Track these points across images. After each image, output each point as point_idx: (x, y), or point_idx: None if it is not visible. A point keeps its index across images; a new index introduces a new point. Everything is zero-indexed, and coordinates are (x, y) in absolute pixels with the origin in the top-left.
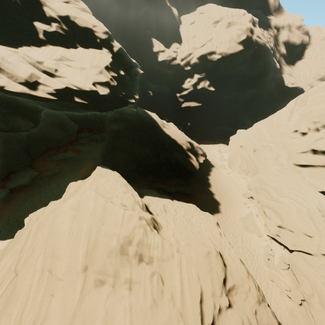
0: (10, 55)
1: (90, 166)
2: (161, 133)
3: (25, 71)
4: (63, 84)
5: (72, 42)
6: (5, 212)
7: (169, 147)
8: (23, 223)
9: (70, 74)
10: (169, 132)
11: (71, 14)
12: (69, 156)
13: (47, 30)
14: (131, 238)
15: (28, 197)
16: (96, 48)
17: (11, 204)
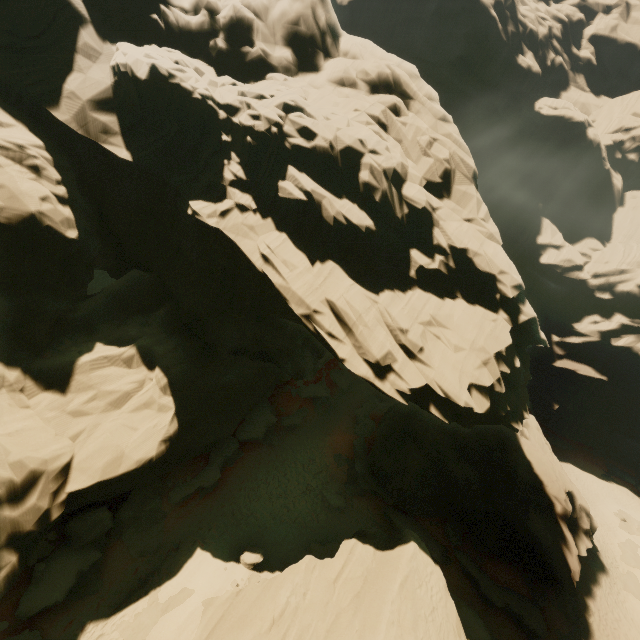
0: (369, 309)
1: (346, 435)
2: (514, 449)
3: (381, 346)
4: (424, 377)
5: (451, 287)
6: (223, 486)
7: (523, 491)
8: (239, 526)
9: (439, 362)
10: (531, 454)
11: (472, 248)
12: (321, 394)
13: (426, 266)
14: None
15: (253, 466)
16: (487, 307)
17: (233, 471)
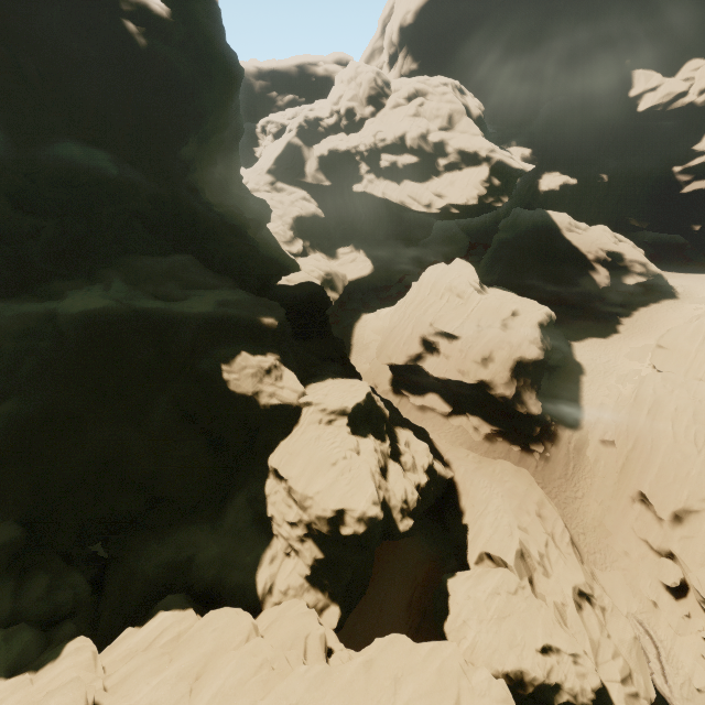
0: (421, 189)
1: None
2: (558, 239)
3: (426, 198)
4: (446, 201)
5: (460, 166)
6: (400, 296)
7: (562, 256)
8: None
9: (451, 194)
10: (573, 238)
11: (463, 144)
12: None
13: (445, 162)
14: (455, 285)
15: None
16: (477, 165)
17: (404, 293)
